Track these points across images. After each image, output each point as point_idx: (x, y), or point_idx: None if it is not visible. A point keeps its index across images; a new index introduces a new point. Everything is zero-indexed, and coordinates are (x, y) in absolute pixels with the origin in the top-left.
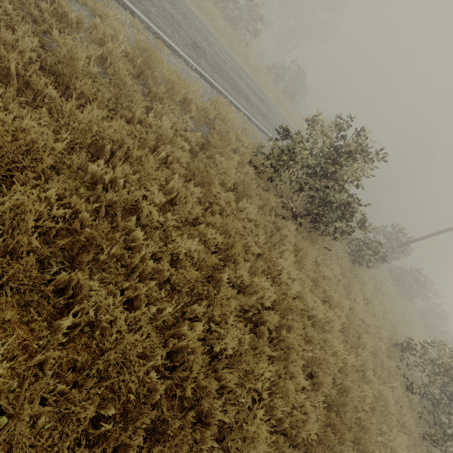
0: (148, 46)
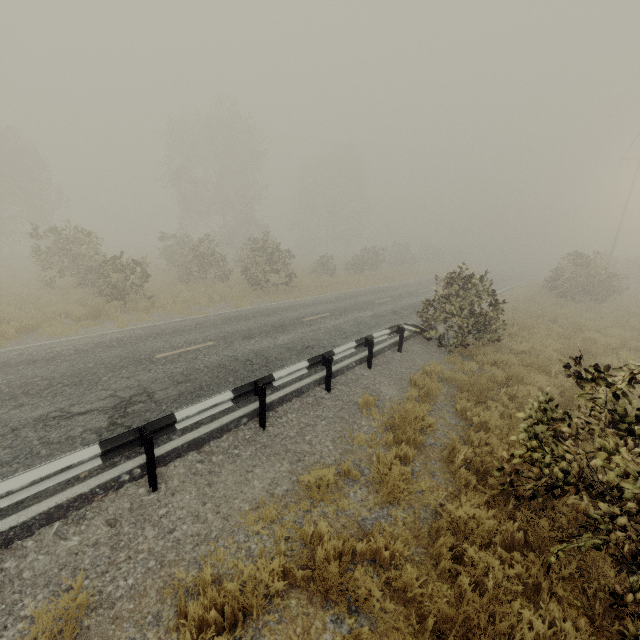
0: (532, 300)
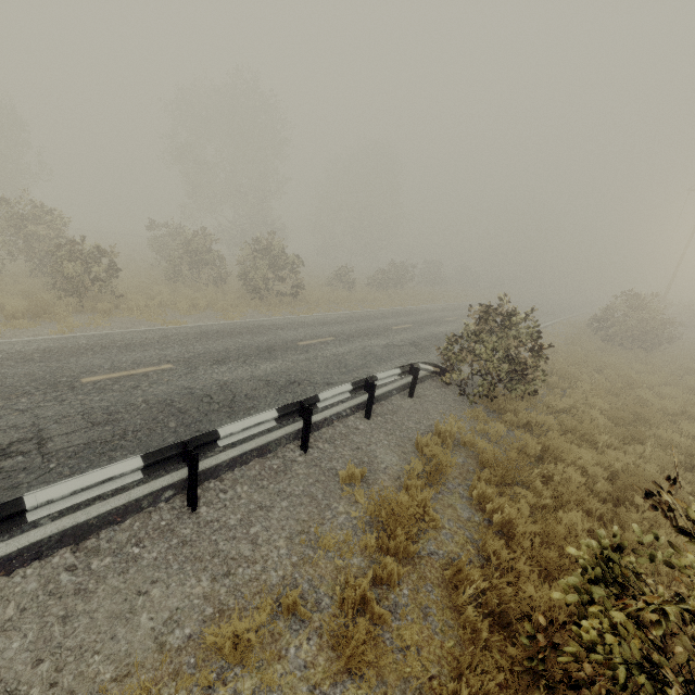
0: (574, 342)
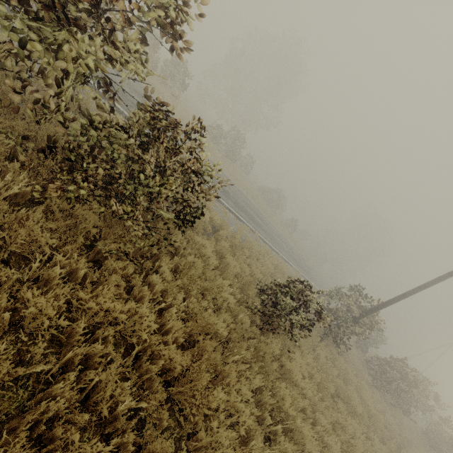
0: None
